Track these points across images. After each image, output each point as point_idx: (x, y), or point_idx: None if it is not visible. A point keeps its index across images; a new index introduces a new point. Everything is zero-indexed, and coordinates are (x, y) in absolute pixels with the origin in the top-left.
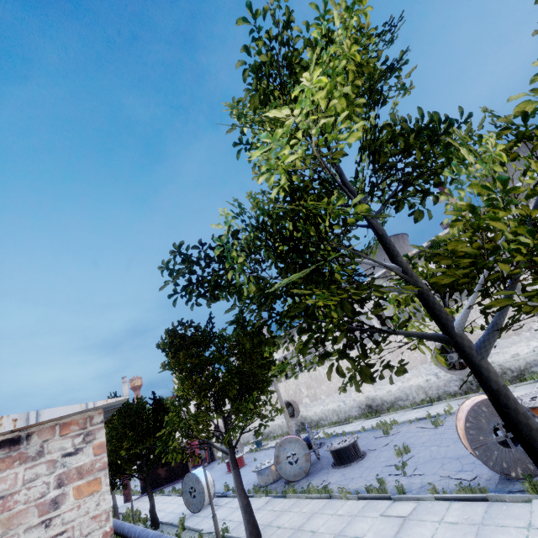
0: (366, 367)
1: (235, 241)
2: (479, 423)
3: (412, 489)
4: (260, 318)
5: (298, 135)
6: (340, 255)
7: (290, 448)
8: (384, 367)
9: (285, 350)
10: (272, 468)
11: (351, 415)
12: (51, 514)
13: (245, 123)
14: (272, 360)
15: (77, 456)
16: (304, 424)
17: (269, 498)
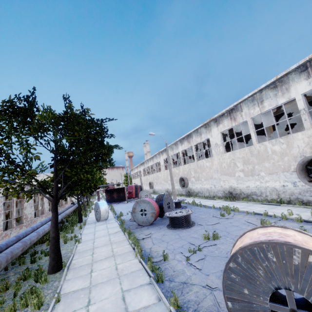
0: None
1: None
2: (252, 271)
3: (174, 280)
4: None
5: None
6: None
7: (143, 206)
8: None
9: (185, 145)
10: None
11: (217, 195)
12: None
13: None
14: (101, 140)
15: None
16: (190, 193)
17: (119, 230)
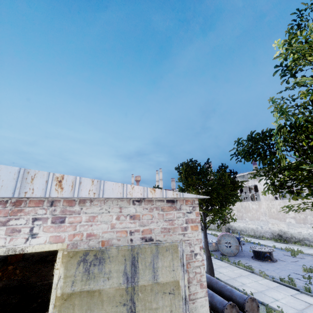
0: None
1: (279, 133)
2: None
3: None
4: (276, 176)
5: None
6: None
7: (228, 239)
8: None
9: None
10: (213, 244)
11: (264, 236)
12: (184, 232)
13: (290, 53)
14: (236, 192)
15: (190, 214)
16: (230, 229)
17: (212, 257)
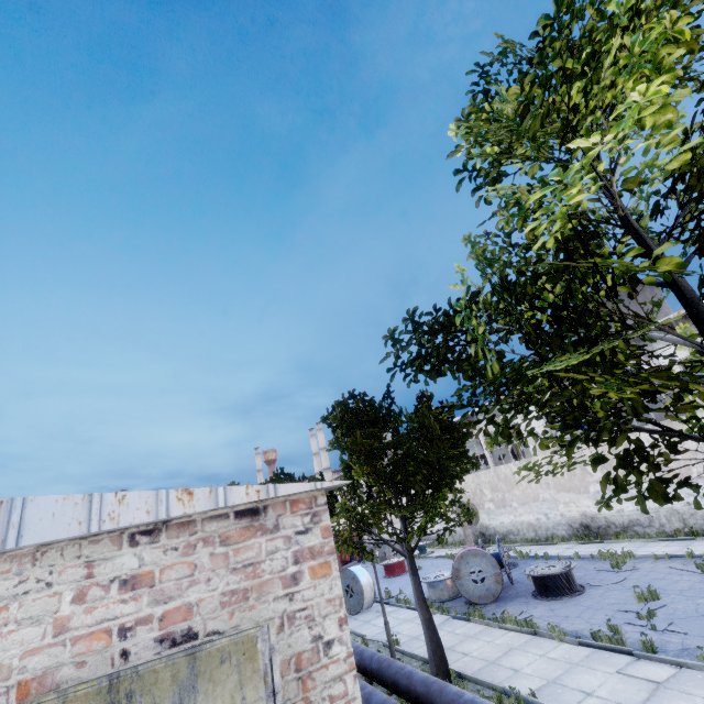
0: (657, 482)
1: (473, 306)
2: None
3: (667, 649)
4: (495, 403)
5: (599, 168)
6: (625, 328)
7: (475, 563)
8: (680, 485)
9: None
10: (448, 583)
11: (556, 534)
12: (292, 588)
13: (475, 143)
14: (463, 450)
15: (308, 536)
16: (485, 536)
17: (446, 618)
